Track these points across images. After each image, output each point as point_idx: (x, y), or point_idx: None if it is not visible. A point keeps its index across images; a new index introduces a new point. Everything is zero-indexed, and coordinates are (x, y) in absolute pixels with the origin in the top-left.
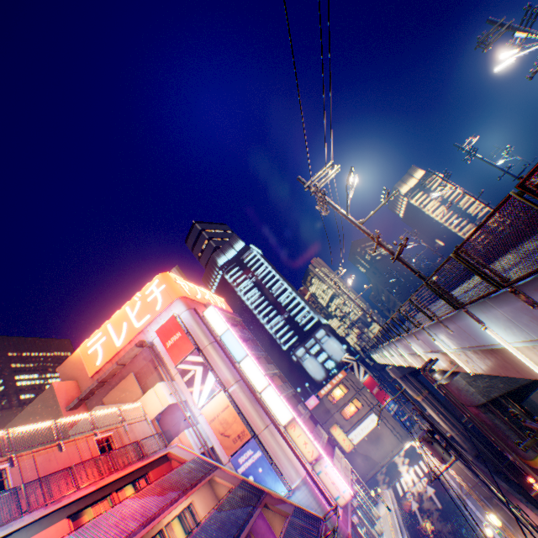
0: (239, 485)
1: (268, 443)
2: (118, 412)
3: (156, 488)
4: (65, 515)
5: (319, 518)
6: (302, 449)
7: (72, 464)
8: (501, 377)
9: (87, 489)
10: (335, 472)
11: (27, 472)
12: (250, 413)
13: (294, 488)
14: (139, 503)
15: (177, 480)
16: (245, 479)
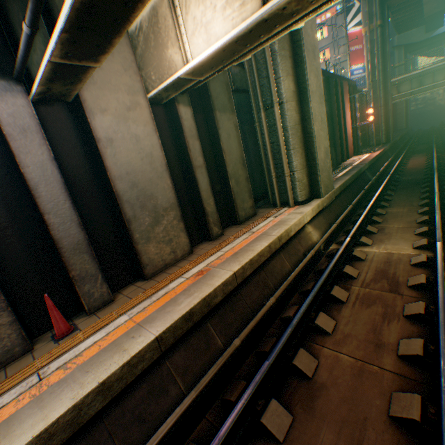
0: None
1: None
2: None
3: None
4: None
5: None
6: None
7: None
8: None
9: None
10: None
11: None
12: None
13: None
14: None
15: None
16: None
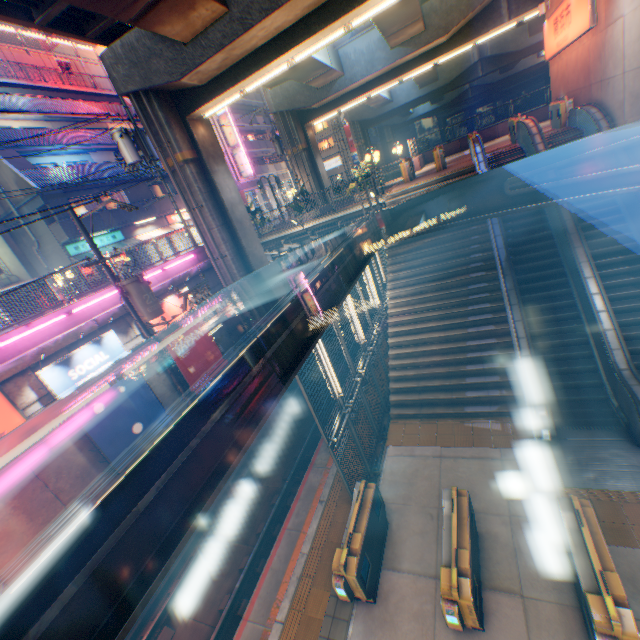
0: None
1: None
2: (74, 49)
3: (102, 107)
4: (45, 97)
5: None
6: (228, 138)
7: (42, 70)
8: (289, 102)
9: (54, 87)
10: (246, 159)
11: (10, 60)
12: None
13: None
14: (89, 107)
15: (119, 111)
16: None
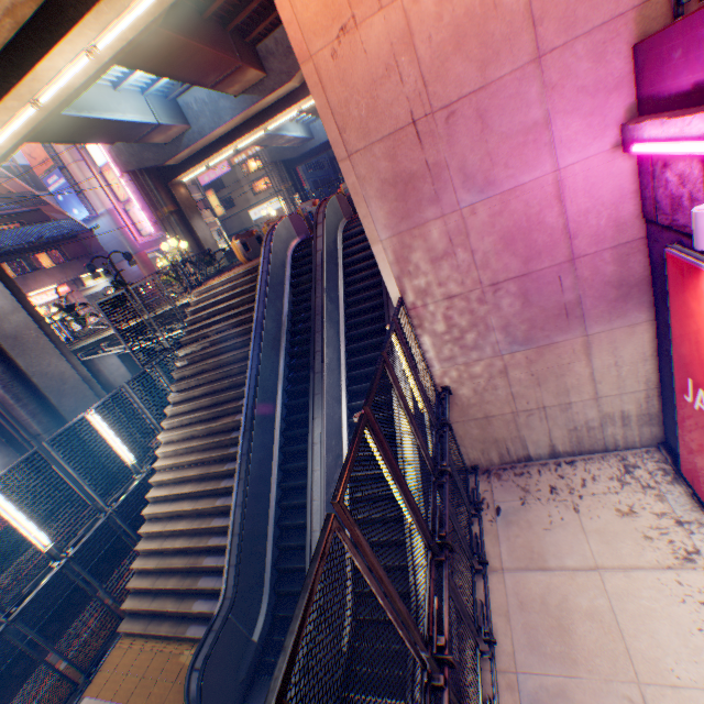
0: (23, 194)
1: (78, 177)
2: None
3: None
4: None
5: (88, 230)
6: (117, 192)
7: None
8: (137, 160)
9: None
10: (144, 215)
11: None
12: (59, 146)
13: (101, 216)
14: None
15: None
16: (35, 193)
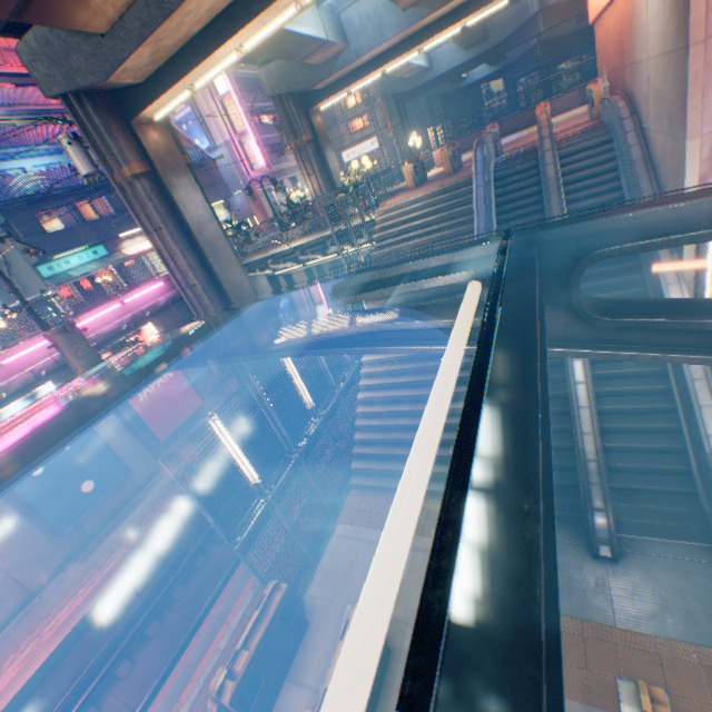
0: None
1: (201, 106)
2: None
3: None
4: (12, 85)
5: (212, 160)
6: (234, 123)
7: (5, 51)
8: (286, 83)
9: (20, 72)
10: (257, 149)
11: None
12: None
13: (219, 148)
14: None
15: None
16: None
